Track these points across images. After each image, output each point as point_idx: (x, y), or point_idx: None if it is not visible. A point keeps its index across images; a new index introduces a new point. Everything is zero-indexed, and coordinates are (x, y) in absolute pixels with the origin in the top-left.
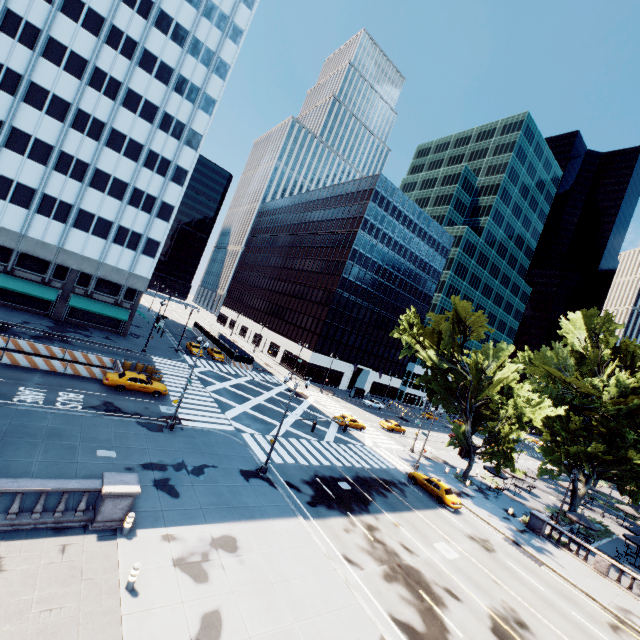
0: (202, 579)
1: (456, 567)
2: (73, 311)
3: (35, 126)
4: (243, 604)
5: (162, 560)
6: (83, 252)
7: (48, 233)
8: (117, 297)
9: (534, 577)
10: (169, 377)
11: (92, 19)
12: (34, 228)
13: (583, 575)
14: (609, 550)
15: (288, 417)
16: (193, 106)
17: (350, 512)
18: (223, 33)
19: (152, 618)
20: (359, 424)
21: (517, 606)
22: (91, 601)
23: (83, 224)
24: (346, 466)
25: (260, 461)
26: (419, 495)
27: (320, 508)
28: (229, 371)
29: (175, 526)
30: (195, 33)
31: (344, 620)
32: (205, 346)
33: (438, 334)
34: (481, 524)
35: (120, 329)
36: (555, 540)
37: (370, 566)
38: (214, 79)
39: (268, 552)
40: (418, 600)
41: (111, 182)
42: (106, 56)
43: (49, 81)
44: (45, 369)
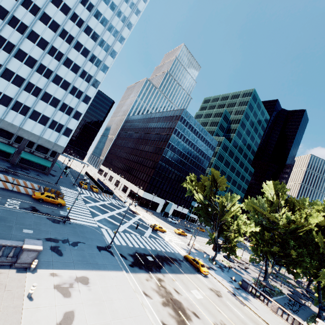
0: (67, 296)
1: (200, 302)
2: (22, 160)
3: (17, 69)
4: (87, 309)
5: (48, 285)
6: (32, 131)
7: (15, 120)
8: (46, 155)
9: (239, 311)
10: (67, 197)
11: (54, 25)
12: (8, 116)
13: (264, 312)
14: (280, 301)
15: (127, 223)
16: (97, 68)
17: (150, 271)
18: (116, 38)
19: (38, 311)
20: (163, 229)
21: (228, 323)
22: (8, 301)
23: (34, 117)
24: (153, 249)
25: (108, 242)
26: (188, 266)
27: (135, 268)
28: (100, 197)
29: (58, 269)
30: (102, 37)
31: (137, 321)
32: (87, 181)
33: (204, 187)
34: (217, 283)
35: (45, 171)
36: (253, 294)
37: (156, 298)
38: (109, 58)
39: (104, 286)
40: (178, 316)
41: (52, 99)
42: (58, 41)
43: (28, 49)
44: (2, 187)
